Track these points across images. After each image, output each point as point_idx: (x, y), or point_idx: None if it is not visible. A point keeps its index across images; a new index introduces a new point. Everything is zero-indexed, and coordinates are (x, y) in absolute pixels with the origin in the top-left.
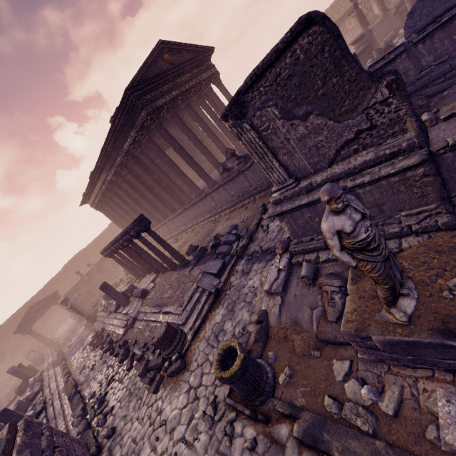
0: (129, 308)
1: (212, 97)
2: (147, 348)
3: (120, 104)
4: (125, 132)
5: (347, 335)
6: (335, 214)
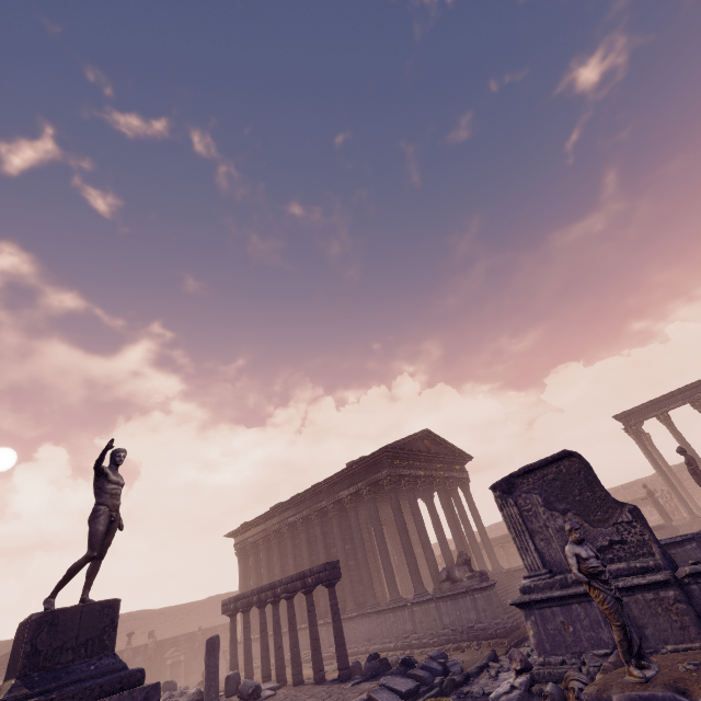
0: None
1: (455, 498)
2: None
3: (371, 454)
4: (354, 480)
5: None
6: (575, 544)
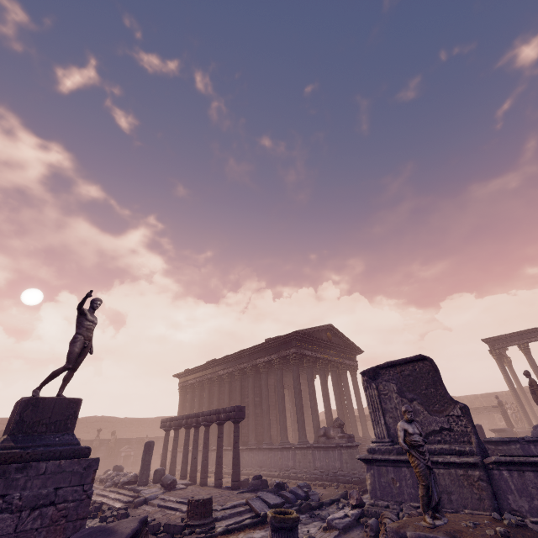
0: (145, 488)
1: (344, 379)
2: (157, 521)
3: (284, 335)
4: (269, 352)
5: (390, 534)
6: (406, 422)
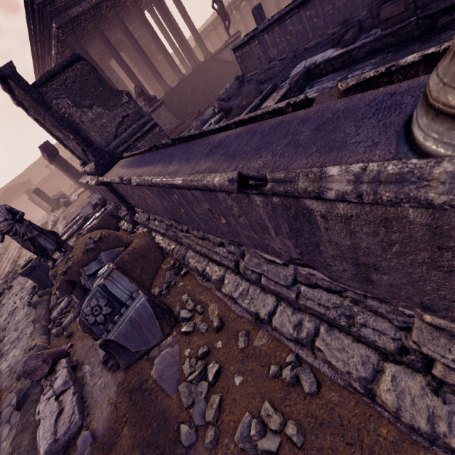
0: (57, 212)
1: (153, 3)
2: None
3: (26, 10)
4: (47, 38)
5: None
6: None
